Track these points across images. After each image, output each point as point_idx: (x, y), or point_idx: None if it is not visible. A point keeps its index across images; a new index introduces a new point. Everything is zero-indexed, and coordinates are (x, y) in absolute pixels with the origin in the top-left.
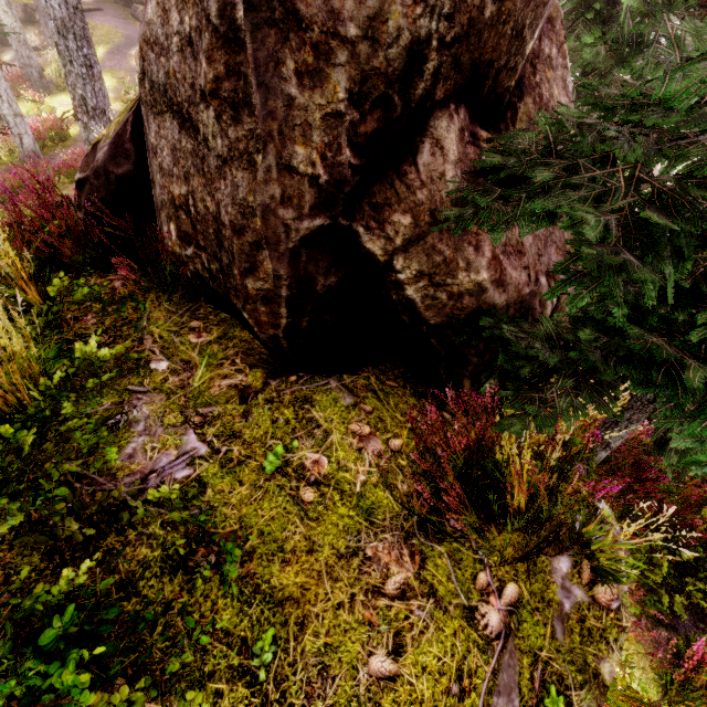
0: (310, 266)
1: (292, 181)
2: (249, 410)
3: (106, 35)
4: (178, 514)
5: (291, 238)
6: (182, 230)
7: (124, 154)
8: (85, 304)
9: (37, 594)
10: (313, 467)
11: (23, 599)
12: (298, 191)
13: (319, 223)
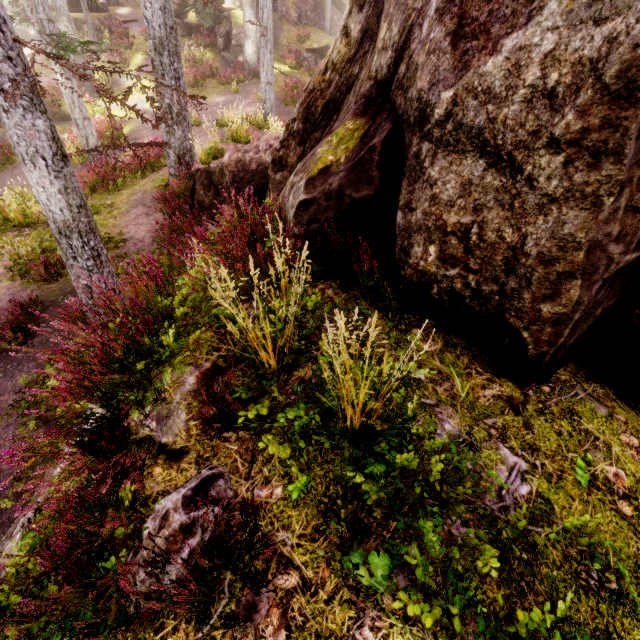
0: (605, 292)
1: (633, 220)
2: (527, 421)
3: (143, 44)
4: (587, 539)
5: (609, 269)
6: (447, 253)
7: (367, 180)
8: (316, 313)
9: (522, 622)
10: (616, 480)
11: (515, 627)
12: (634, 229)
13: (635, 256)
